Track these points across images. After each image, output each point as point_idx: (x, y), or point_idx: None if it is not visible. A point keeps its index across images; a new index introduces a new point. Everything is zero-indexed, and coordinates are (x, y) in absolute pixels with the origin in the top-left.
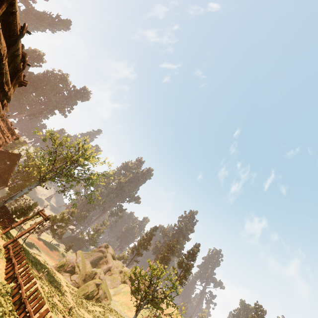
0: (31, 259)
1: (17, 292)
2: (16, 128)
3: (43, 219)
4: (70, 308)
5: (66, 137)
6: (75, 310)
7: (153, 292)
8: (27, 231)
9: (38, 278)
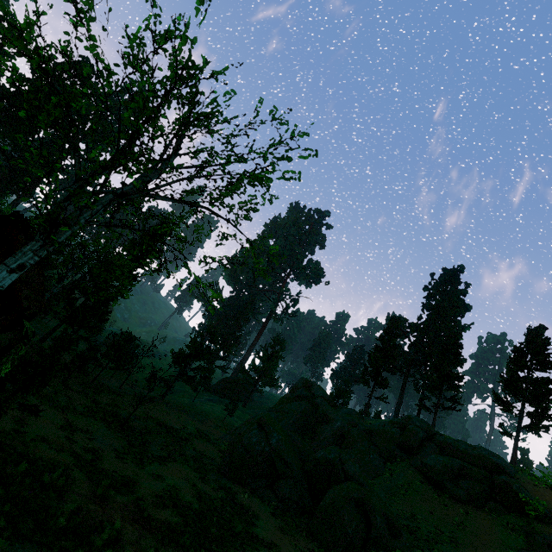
0: None
1: None
2: None
3: None
4: None
5: None
6: None
7: None
8: None
9: None
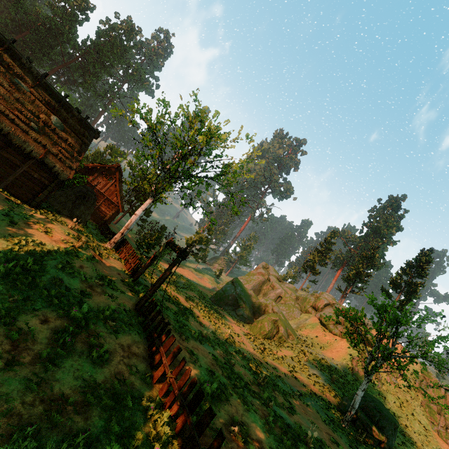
0: (183, 307)
1: (183, 426)
2: (88, 117)
3: (178, 257)
4: (263, 379)
5: (162, 101)
6: (265, 368)
7: (392, 347)
8: (160, 282)
9: (203, 340)
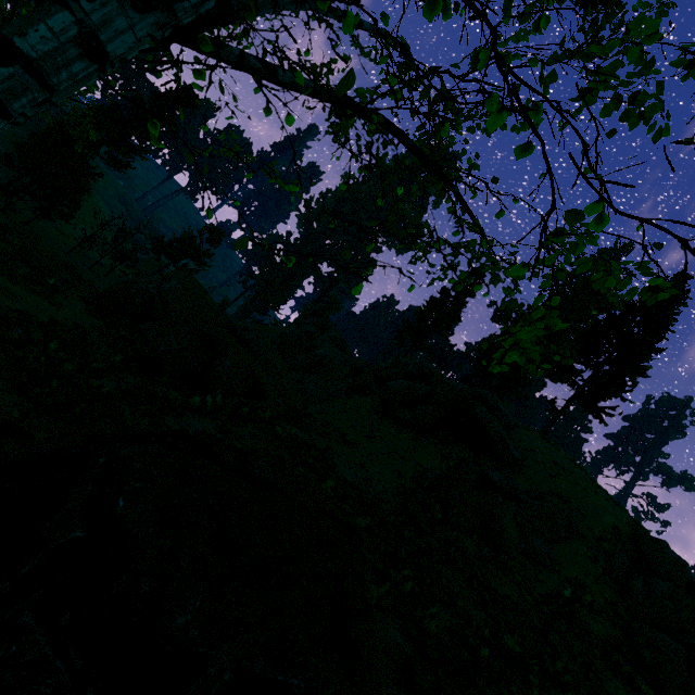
0: None
1: None
2: None
3: None
4: None
5: None
6: None
7: None
8: None
9: None
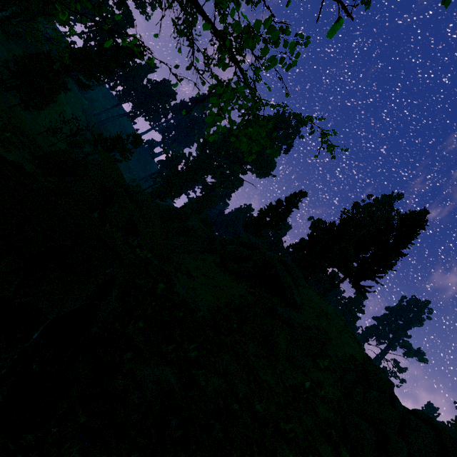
0: None
1: None
2: None
3: None
4: None
5: None
6: None
7: None
8: None
9: None
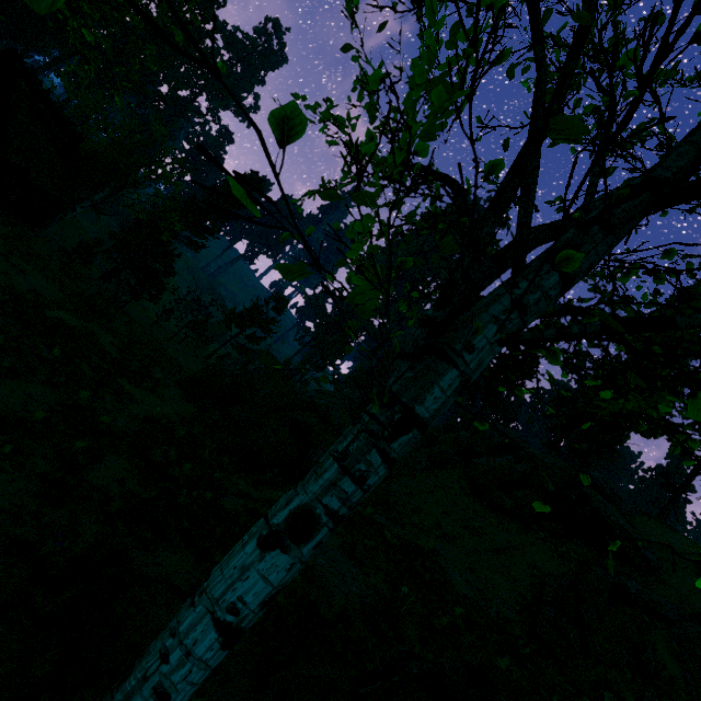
0: None
1: None
2: None
3: None
4: None
5: None
6: None
7: None
8: None
9: None
